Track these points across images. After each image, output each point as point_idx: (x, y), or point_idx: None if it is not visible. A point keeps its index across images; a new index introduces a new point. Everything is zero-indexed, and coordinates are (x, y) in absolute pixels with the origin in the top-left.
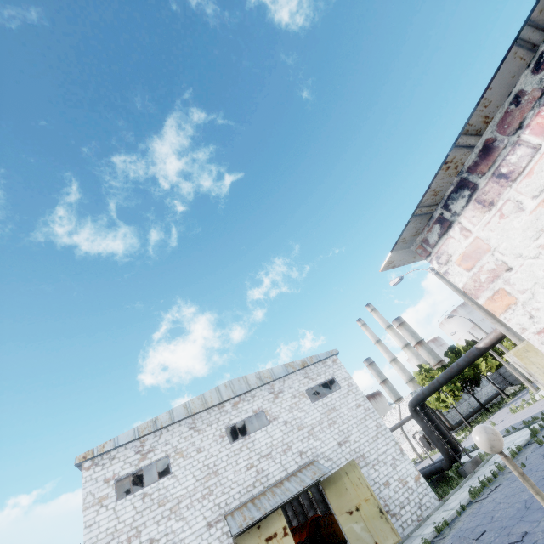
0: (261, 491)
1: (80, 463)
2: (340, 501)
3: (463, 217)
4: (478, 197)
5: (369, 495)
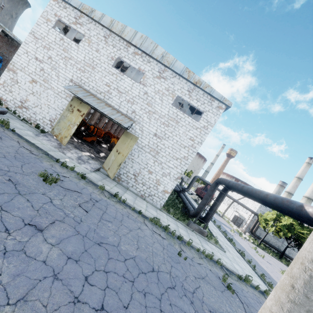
0: (100, 98)
1: None
2: (120, 144)
3: None
4: None
5: (125, 155)
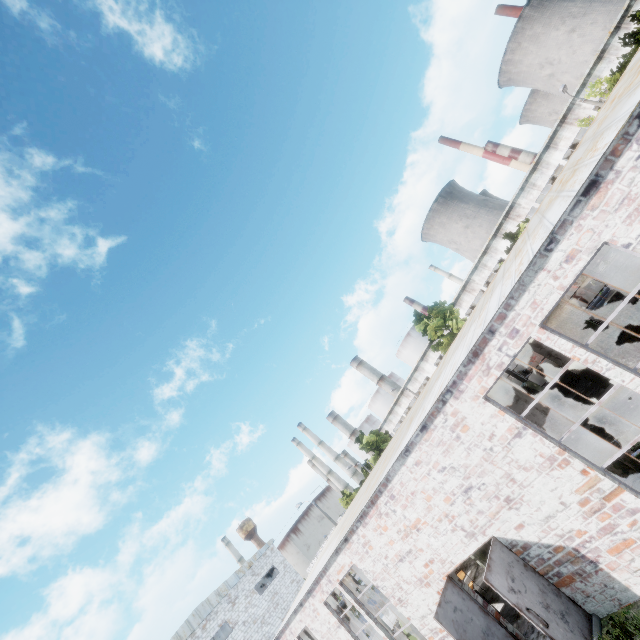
0: None
1: None
2: None
3: None
4: None
5: None
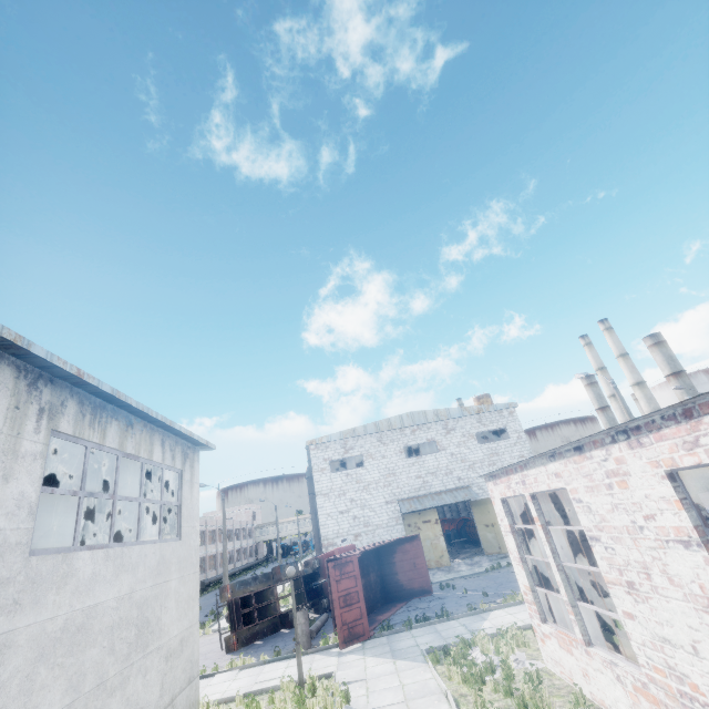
0: (424, 494)
1: (308, 445)
2: (481, 517)
3: (491, 482)
4: (493, 482)
5: None
